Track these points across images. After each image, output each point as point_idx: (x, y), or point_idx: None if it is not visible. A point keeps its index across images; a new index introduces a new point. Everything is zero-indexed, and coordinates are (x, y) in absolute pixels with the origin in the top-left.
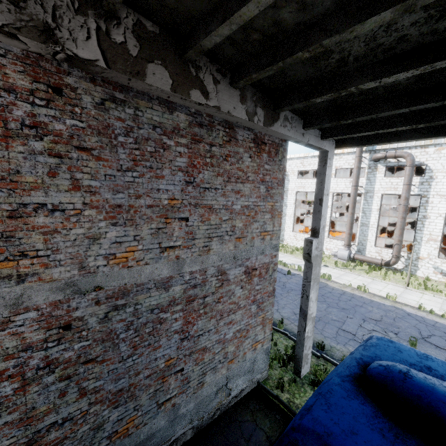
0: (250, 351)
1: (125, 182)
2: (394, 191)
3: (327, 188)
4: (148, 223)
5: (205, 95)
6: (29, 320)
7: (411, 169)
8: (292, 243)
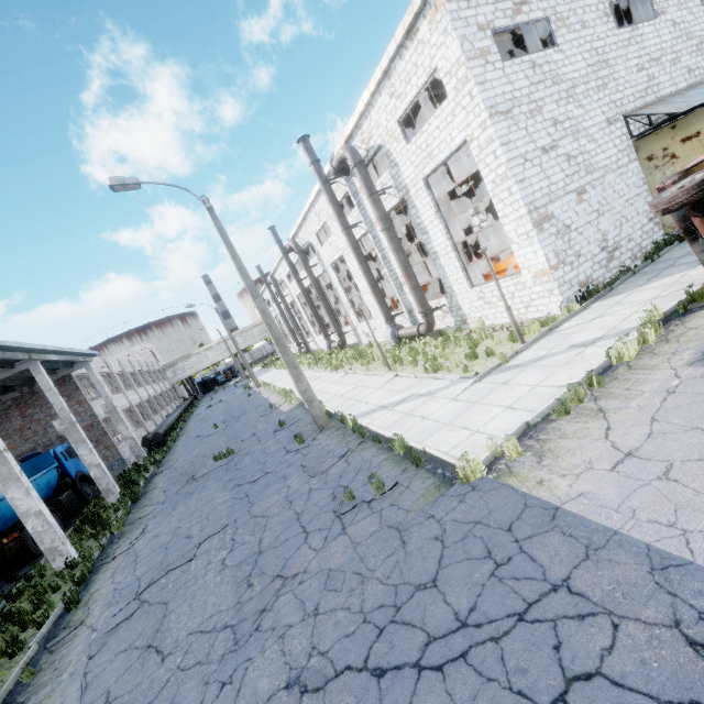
0: (105, 462)
1: (2, 429)
2: (317, 273)
3: (96, 380)
4: (16, 435)
5: (1, 401)
6: None
7: (298, 256)
8: (322, 347)
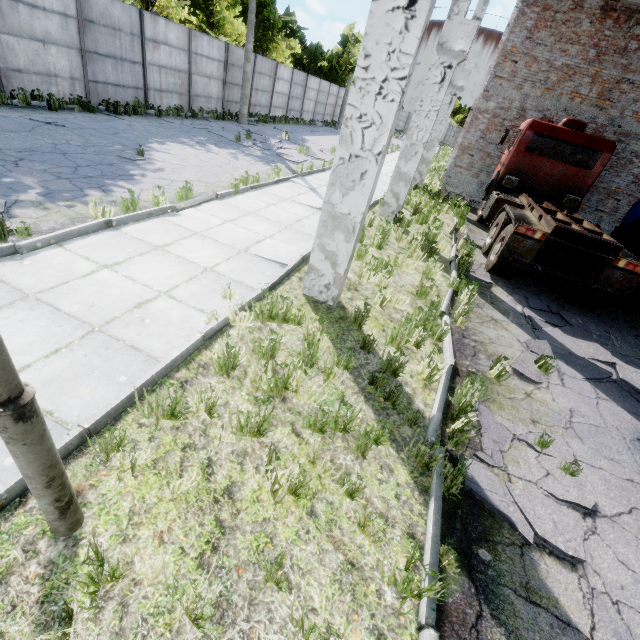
0: None
1: None
2: None
3: None
4: None
5: None
6: (591, 128)
7: None
8: None
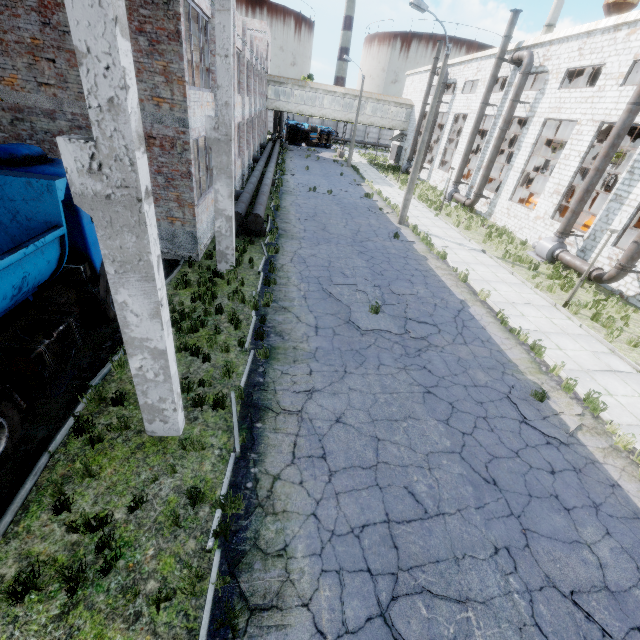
0: (166, 222)
1: None
2: None
3: (225, 46)
4: (21, 57)
5: None
6: None
7: None
8: (500, 221)
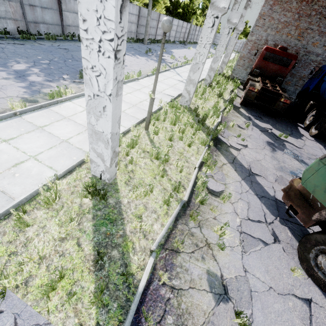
0: None
1: None
2: None
3: None
4: (325, 38)
5: None
6: (294, 49)
7: None
8: None
